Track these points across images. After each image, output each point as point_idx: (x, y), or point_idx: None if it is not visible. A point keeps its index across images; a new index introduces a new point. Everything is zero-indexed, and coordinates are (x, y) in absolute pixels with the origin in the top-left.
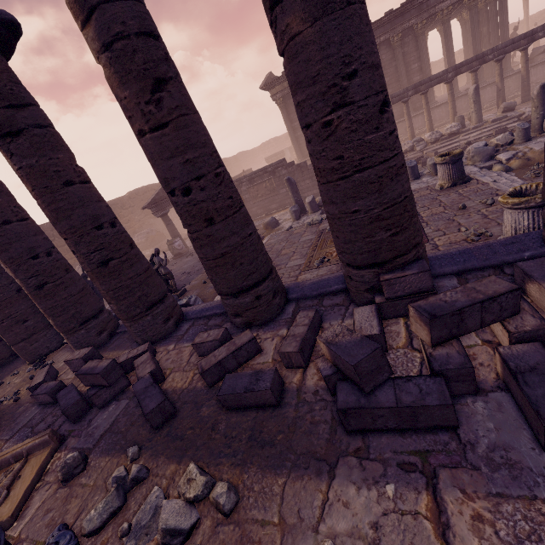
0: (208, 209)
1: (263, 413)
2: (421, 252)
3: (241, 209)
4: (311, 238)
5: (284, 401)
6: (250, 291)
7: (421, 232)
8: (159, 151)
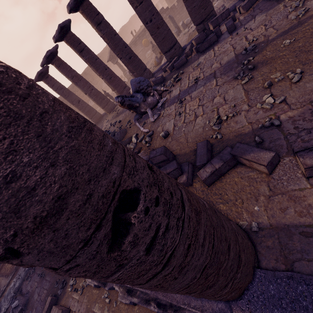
0: (157, 24)
1: (184, 65)
2: (214, 13)
3: (164, 22)
4: (186, 38)
5: (188, 61)
6: (173, 48)
7: (212, 7)
8: (142, 11)
